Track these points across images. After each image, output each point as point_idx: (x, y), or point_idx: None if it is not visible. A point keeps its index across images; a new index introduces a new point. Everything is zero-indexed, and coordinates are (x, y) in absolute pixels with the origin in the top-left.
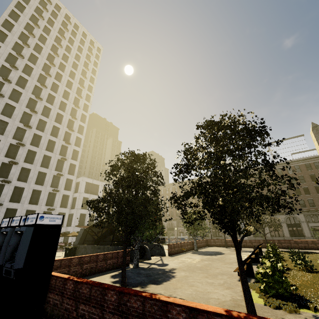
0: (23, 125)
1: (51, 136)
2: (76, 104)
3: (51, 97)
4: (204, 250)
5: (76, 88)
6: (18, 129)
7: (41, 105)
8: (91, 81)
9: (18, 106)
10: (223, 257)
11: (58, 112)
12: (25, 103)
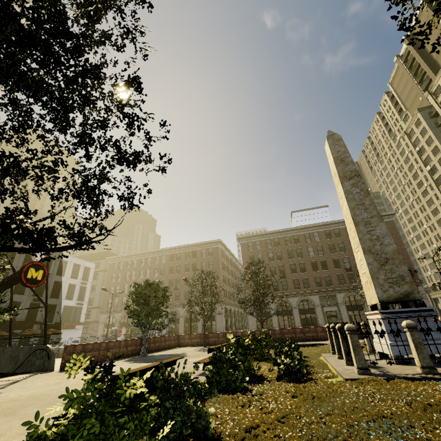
0: None
1: None
2: None
3: None
4: (159, 354)
5: None
6: None
7: None
8: None
9: None
10: None
11: None
12: None
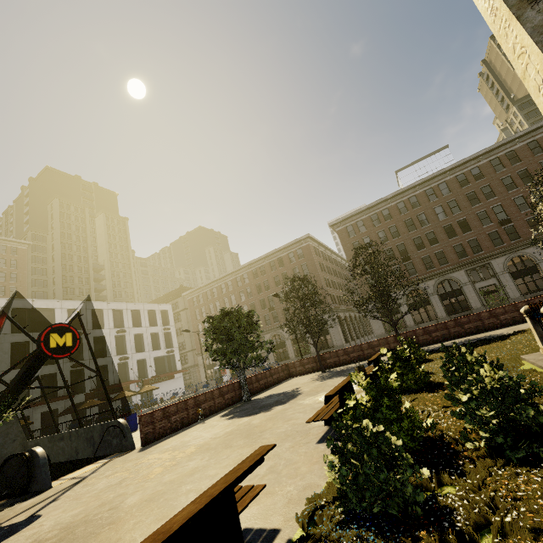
0: None
1: None
2: None
3: None
4: (266, 395)
5: None
6: None
7: None
8: None
9: None
10: (276, 416)
11: None
12: None
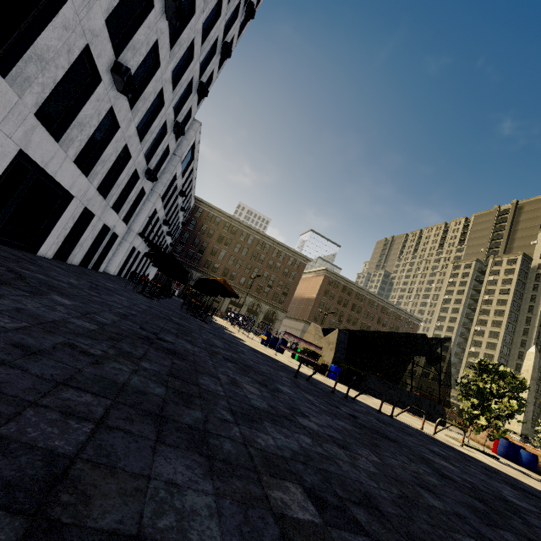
0: None
1: None
2: None
3: None
4: None
5: None
6: None
7: None
8: None
9: None
10: None
11: None
12: None
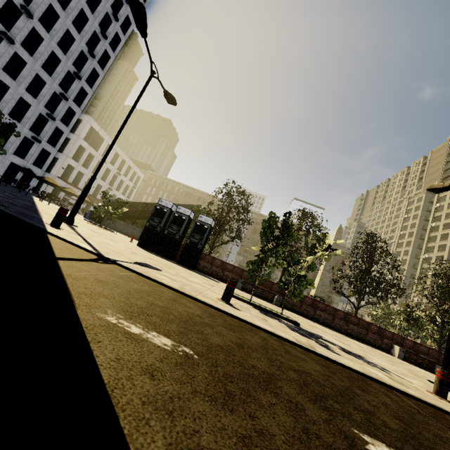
0: None
1: (73, 25)
2: None
3: None
4: None
5: None
6: None
7: None
8: None
9: None
10: None
11: None
12: None
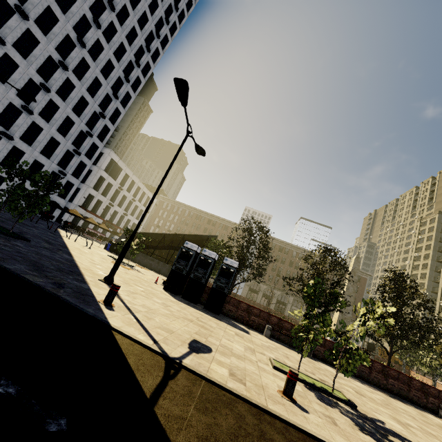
0: (75, 35)
1: (101, 73)
2: (147, 41)
3: (124, 12)
4: None
5: (159, 17)
6: (66, 37)
7: (108, 18)
8: (179, 17)
9: (80, 1)
10: None
11: (122, 41)
12: (90, 2)
